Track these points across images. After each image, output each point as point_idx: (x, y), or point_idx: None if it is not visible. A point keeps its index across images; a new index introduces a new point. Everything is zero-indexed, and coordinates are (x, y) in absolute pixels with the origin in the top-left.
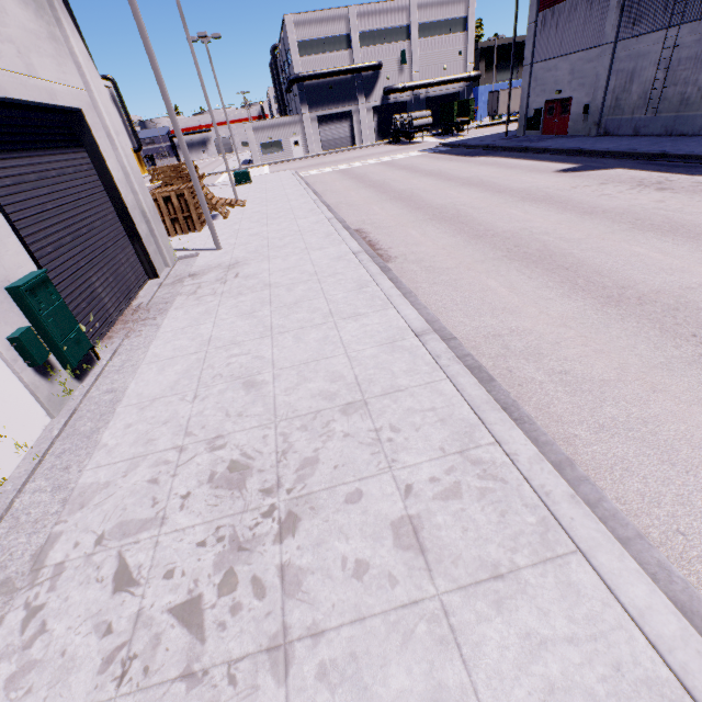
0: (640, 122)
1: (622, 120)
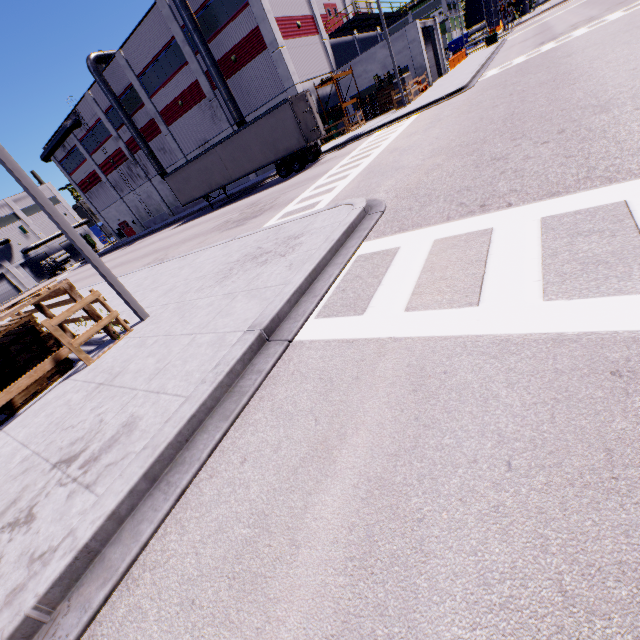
0: (153, 220)
1: (148, 222)
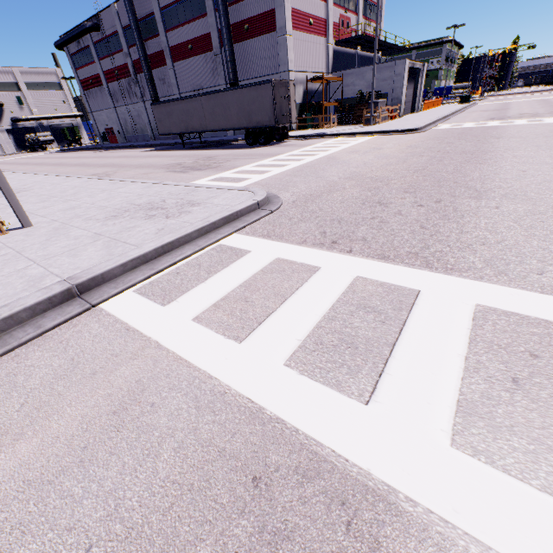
0: (136, 137)
1: (131, 136)
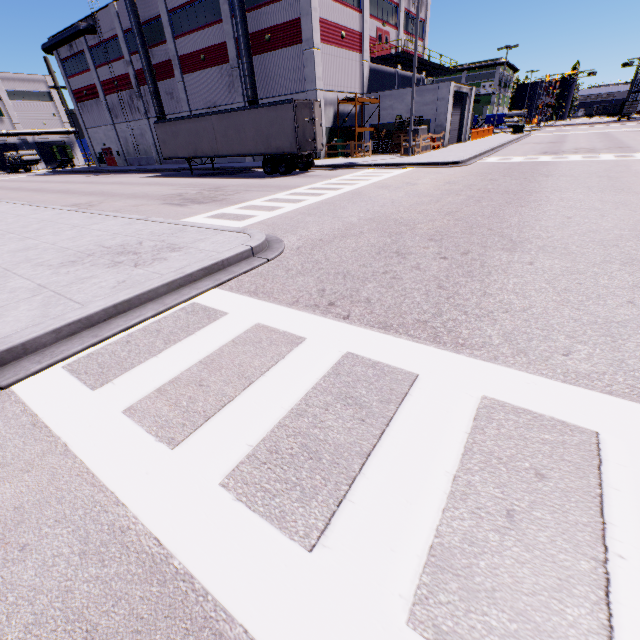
0: (139, 160)
1: (133, 159)
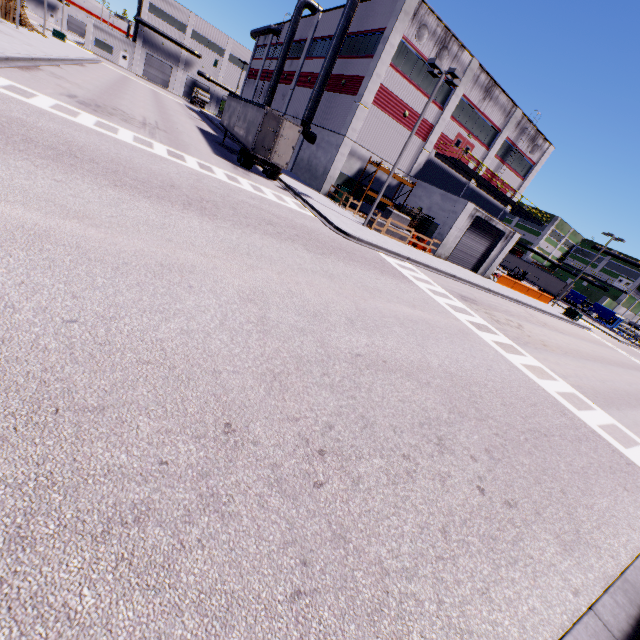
0: None
1: None
